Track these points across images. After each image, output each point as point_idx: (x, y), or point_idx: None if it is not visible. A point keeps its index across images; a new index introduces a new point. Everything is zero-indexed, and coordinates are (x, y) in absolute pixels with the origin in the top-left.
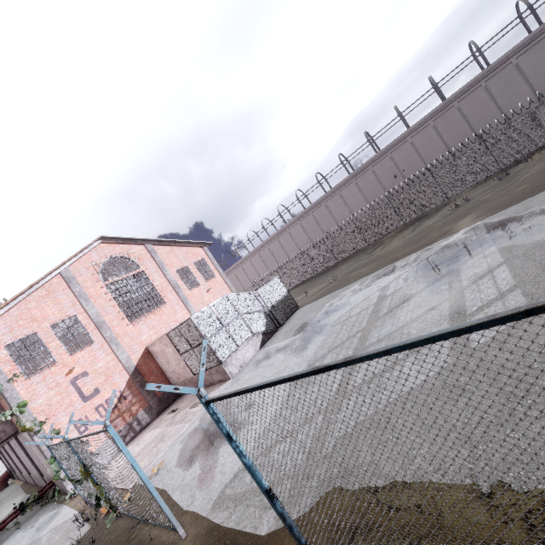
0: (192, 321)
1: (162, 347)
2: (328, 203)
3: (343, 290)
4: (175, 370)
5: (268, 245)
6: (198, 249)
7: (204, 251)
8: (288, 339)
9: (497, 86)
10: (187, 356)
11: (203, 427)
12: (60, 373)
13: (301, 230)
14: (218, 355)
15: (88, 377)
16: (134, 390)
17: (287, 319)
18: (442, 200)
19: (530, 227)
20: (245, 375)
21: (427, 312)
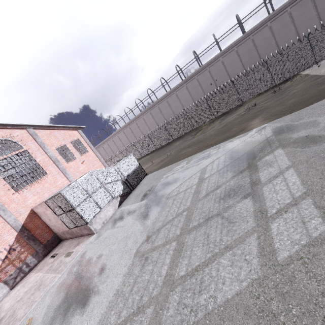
0: (61, 195)
1: (43, 210)
2: (168, 99)
3: (176, 166)
4: (56, 225)
5: (129, 126)
6: (74, 131)
7: (79, 133)
8: (137, 203)
9: (277, 27)
10: (62, 217)
11: (67, 282)
12: None
13: (150, 116)
14: (84, 218)
15: None
16: (22, 242)
17: (138, 183)
18: (239, 103)
19: (306, 136)
20: (105, 233)
21: (236, 204)
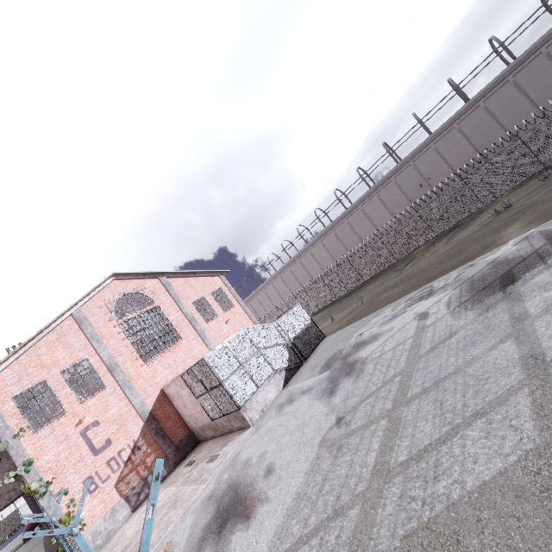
0: (205, 362)
1: (177, 389)
2: (349, 219)
3: (373, 317)
4: (192, 415)
5: (290, 267)
6: (215, 278)
7: (221, 280)
8: (313, 377)
9: (527, 79)
10: (203, 399)
11: (217, 493)
12: (69, 424)
13: (323, 249)
14: (235, 399)
15: (100, 427)
16: (149, 438)
17: (312, 351)
18: (477, 207)
19: None
20: (266, 424)
21: (486, 353)
